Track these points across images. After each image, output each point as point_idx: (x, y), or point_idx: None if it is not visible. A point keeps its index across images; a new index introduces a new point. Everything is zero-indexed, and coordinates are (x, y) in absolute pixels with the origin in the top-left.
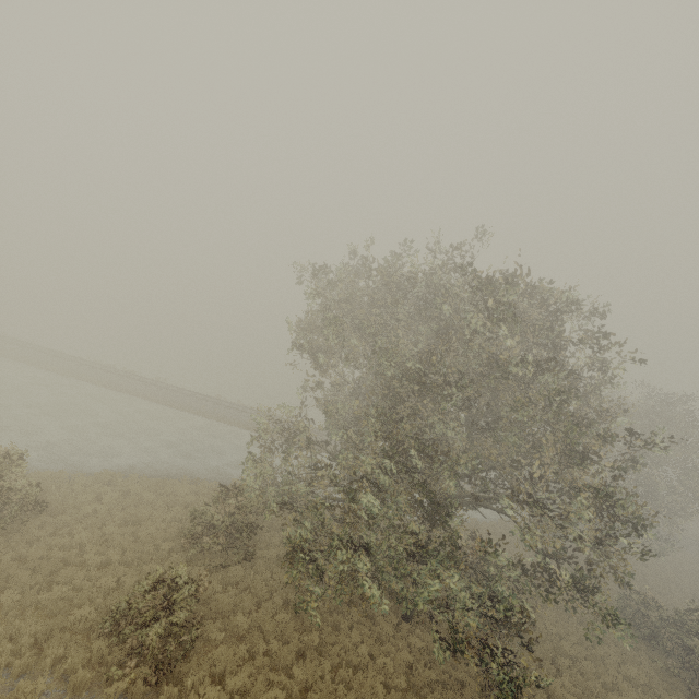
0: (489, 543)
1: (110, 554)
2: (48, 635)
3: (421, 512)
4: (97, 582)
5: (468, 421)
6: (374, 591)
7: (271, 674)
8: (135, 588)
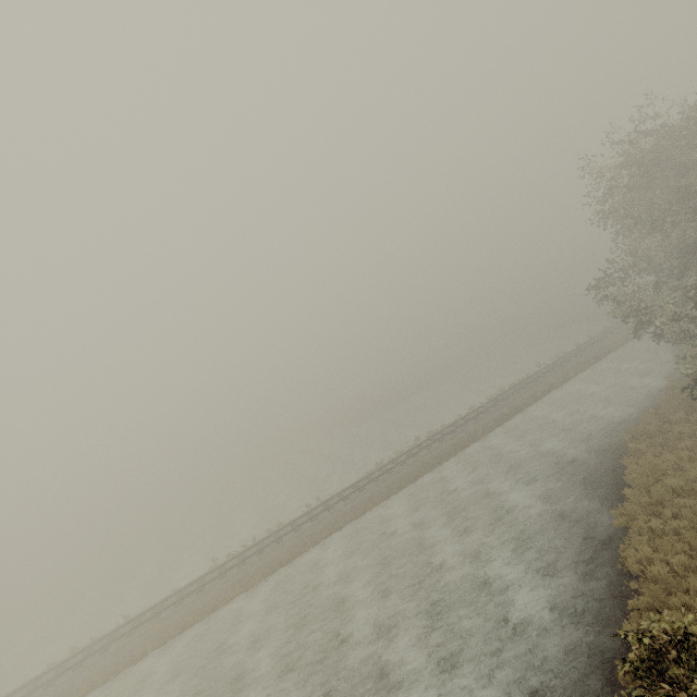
0: None
1: None
2: None
3: None
4: None
5: None
6: None
7: None
8: None
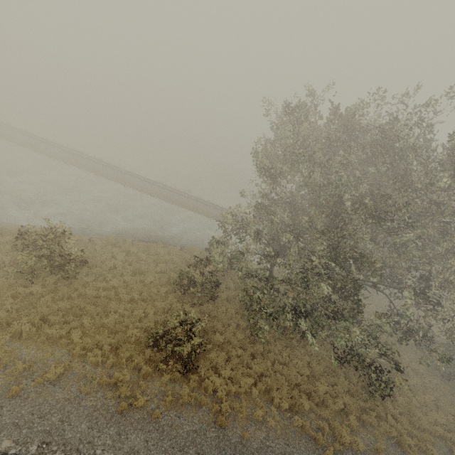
0: (383, 315)
1: (134, 294)
2: (117, 344)
3: (338, 291)
4: (134, 313)
5: (372, 233)
6: (313, 337)
7: (242, 368)
8: (167, 324)
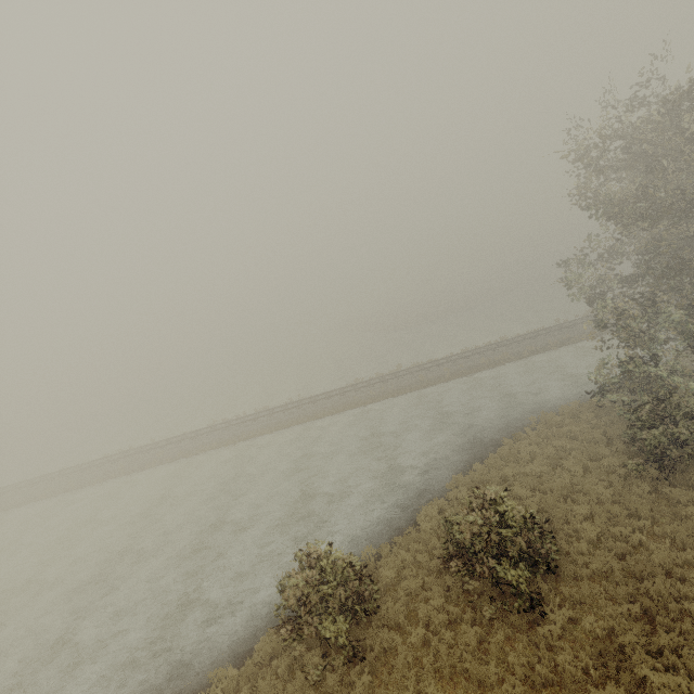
0: None
1: (637, 524)
2: None
3: None
4: None
5: None
6: None
7: None
8: None
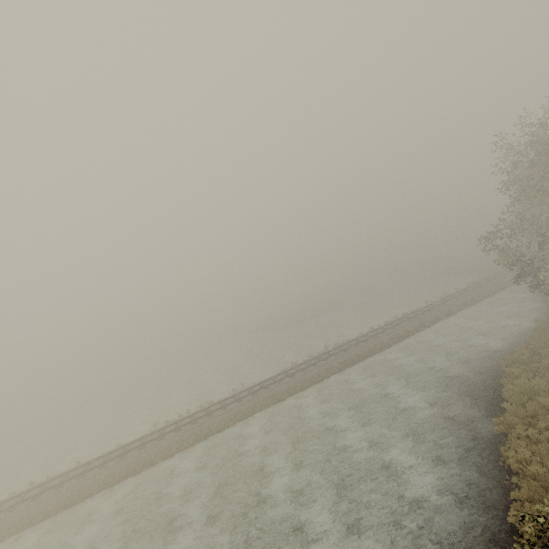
0: None
1: None
2: None
3: None
4: None
5: None
6: None
7: None
8: None
